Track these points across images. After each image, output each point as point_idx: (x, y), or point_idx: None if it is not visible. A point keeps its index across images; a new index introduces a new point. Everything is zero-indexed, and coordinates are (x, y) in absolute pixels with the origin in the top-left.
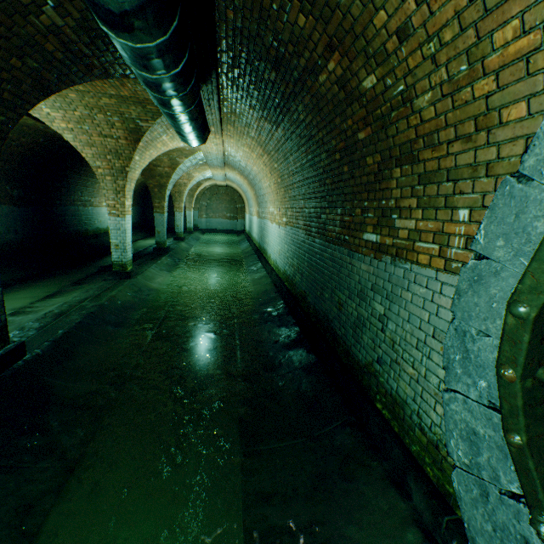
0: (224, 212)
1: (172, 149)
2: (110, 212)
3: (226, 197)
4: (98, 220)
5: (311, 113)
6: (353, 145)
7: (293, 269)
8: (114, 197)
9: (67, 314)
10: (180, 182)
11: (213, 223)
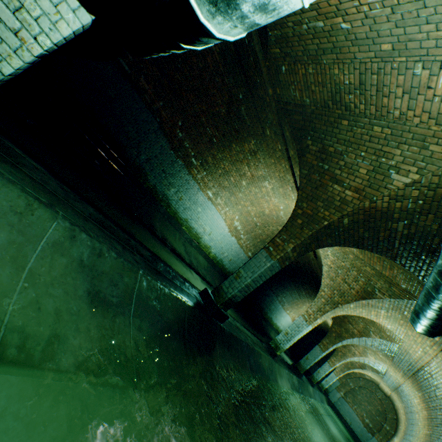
0: (364, 412)
1: (374, 323)
2: (304, 314)
3: (378, 403)
4: (276, 314)
5: None
6: None
7: None
8: (314, 310)
9: (240, 331)
10: (351, 348)
11: (344, 407)
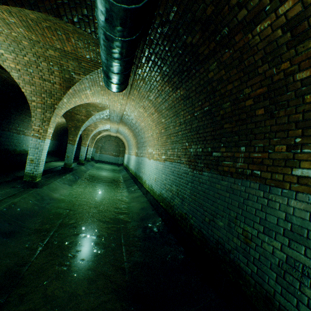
0: (112, 151)
1: (90, 104)
2: (33, 134)
3: (114, 143)
4: (25, 144)
5: (225, 68)
6: (281, 88)
7: (171, 193)
8: (40, 124)
9: None
10: (89, 128)
11: (104, 157)
